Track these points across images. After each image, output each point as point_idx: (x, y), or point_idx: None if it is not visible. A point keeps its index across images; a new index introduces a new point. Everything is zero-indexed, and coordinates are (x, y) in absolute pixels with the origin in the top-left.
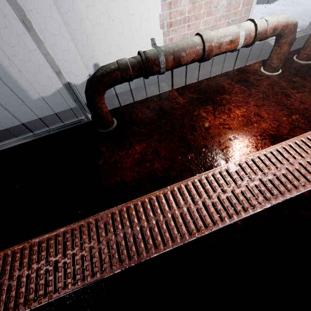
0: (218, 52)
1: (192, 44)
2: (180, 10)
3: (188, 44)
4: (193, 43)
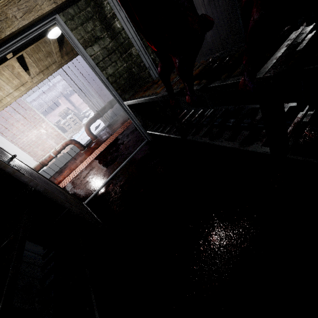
0: (48, 161)
1: (37, 165)
2: (40, 155)
3: (36, 165)
4: (37, 164)
